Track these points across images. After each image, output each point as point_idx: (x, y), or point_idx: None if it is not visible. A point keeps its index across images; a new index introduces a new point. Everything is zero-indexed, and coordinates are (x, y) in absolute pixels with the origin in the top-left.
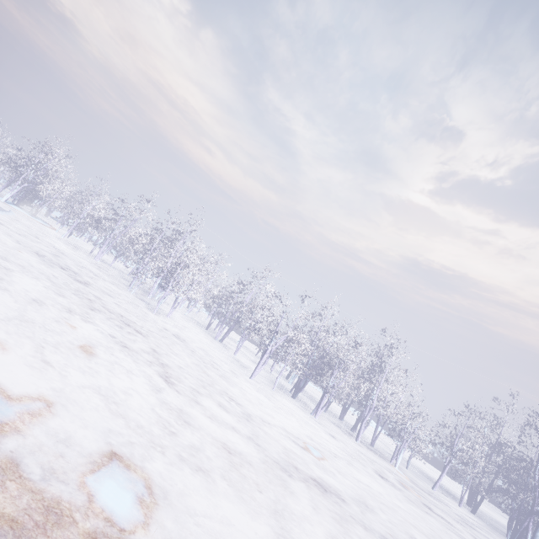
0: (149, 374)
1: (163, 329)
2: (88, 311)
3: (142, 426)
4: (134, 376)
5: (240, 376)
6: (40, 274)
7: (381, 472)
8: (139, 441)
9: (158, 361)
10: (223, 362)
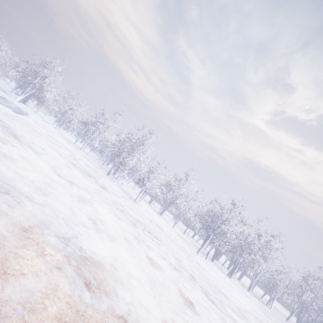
0: (204, 299)
1: (151, 222)
2: (134, 229)
3: None
4: (210, 313)
5: (194, 255)
6: (94, 194)
7: (277, 322)
8: None
9: (187, 273)
10: (181, 242)
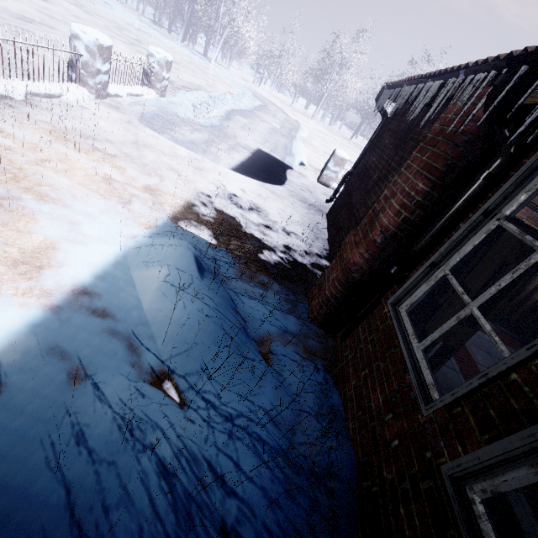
0: None
1: None
2: None
3: None
4: None
5: None
6: None
7: None
8: None
9: None
10: None
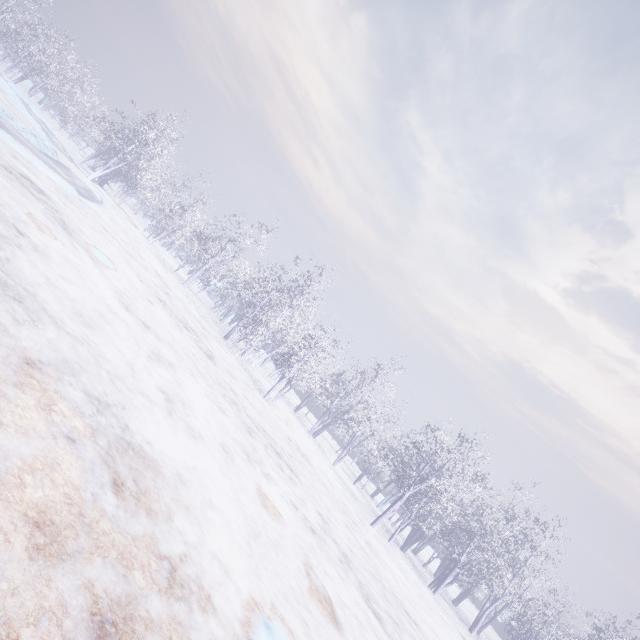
0: (359, 604)
1: (288, 440)
2: (248, 438)
3: None
4: (364, 631)
5: (366, 526)
6: (186, 358)
7: None
8: None
9: (338, 548)
10: (342, 494)
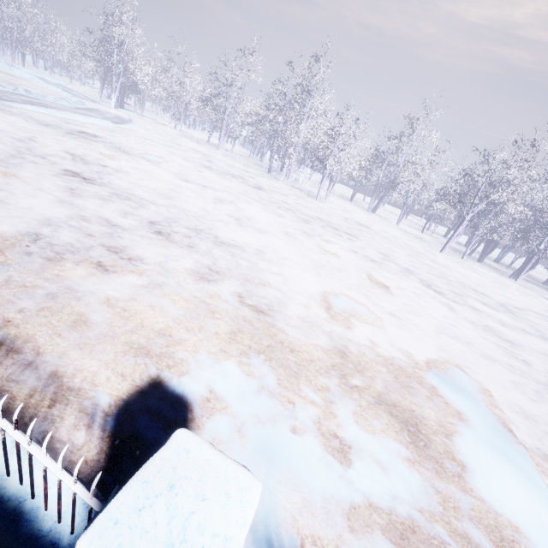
0: (419, 288)
1: (345, 219)
2: (306, 226)
3: (507, 363)
4: (422, 298)
5: (434, 254)
6: (241, 195)
7: None
8: (532, 386)
9: (399, 267)
10: (407, 240)
